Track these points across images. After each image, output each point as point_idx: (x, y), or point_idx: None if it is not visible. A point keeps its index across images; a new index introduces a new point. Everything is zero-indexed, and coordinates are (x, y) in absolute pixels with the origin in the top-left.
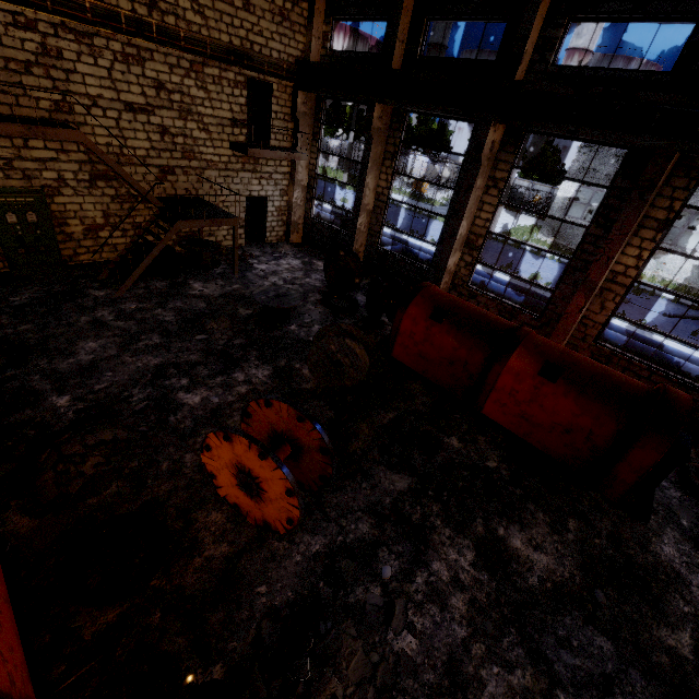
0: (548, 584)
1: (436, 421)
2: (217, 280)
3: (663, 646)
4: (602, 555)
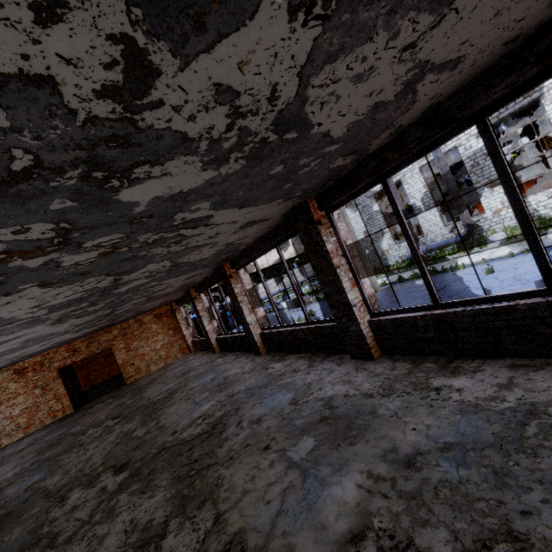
0: None
1: None
2: None
3: None
4: None
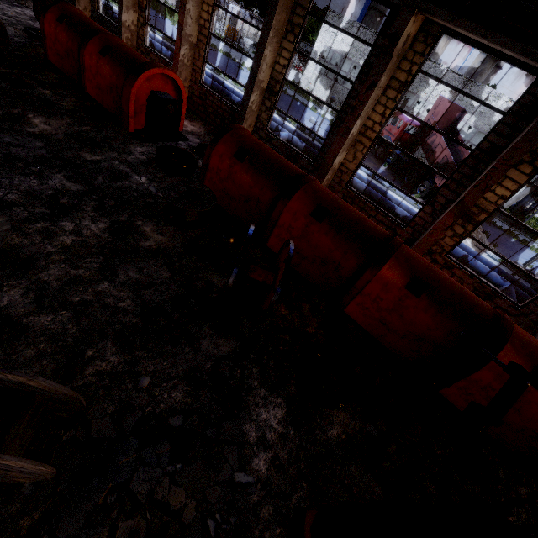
0: (37, 133)
1: (45, 84)
2: None
3: (78, 155)
4: (89, 136)
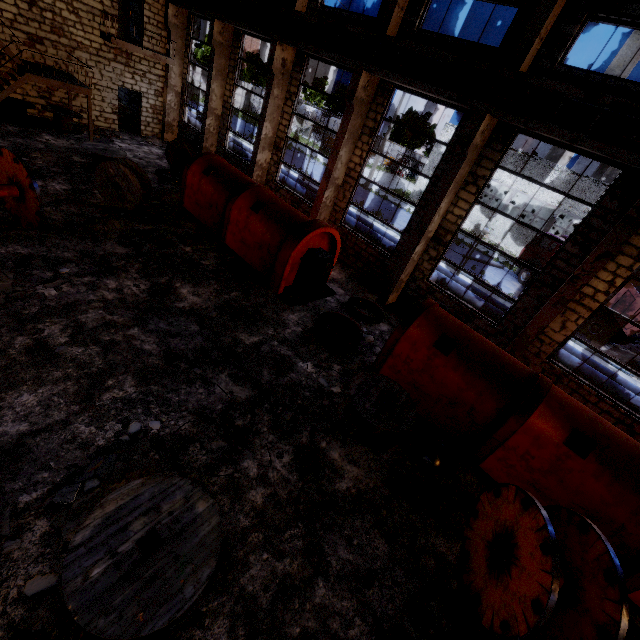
0: (188, 308)
1: (185, 239)
2: (71, 140)
3: (235, 337)
4: (239, 306)
